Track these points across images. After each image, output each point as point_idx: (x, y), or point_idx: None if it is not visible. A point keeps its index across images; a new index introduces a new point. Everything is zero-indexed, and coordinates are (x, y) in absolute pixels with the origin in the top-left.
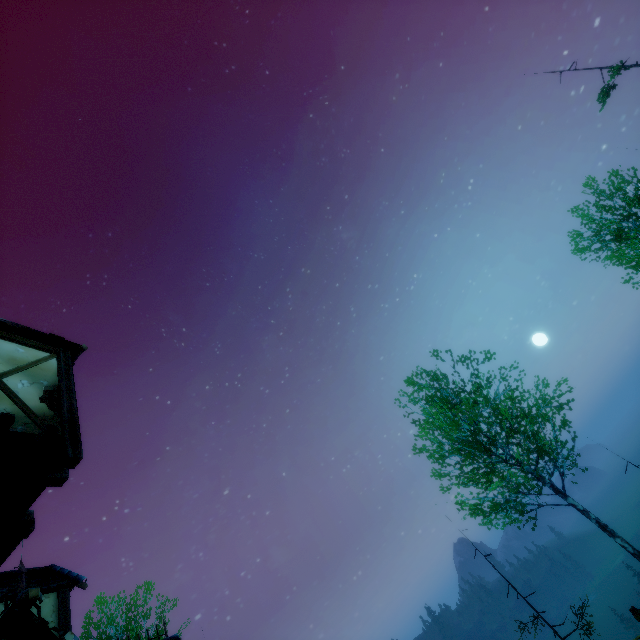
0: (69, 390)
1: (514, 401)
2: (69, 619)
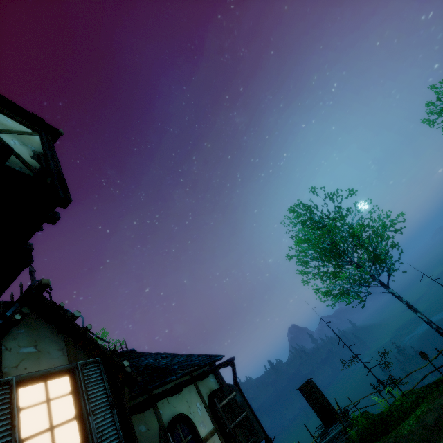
0: (53, 157)
1: (363, 226)
2: None
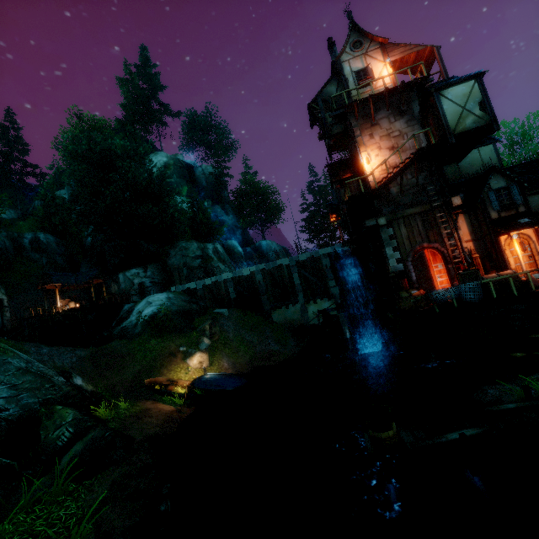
0: (487, 100)
1: None
2: (498, 152)
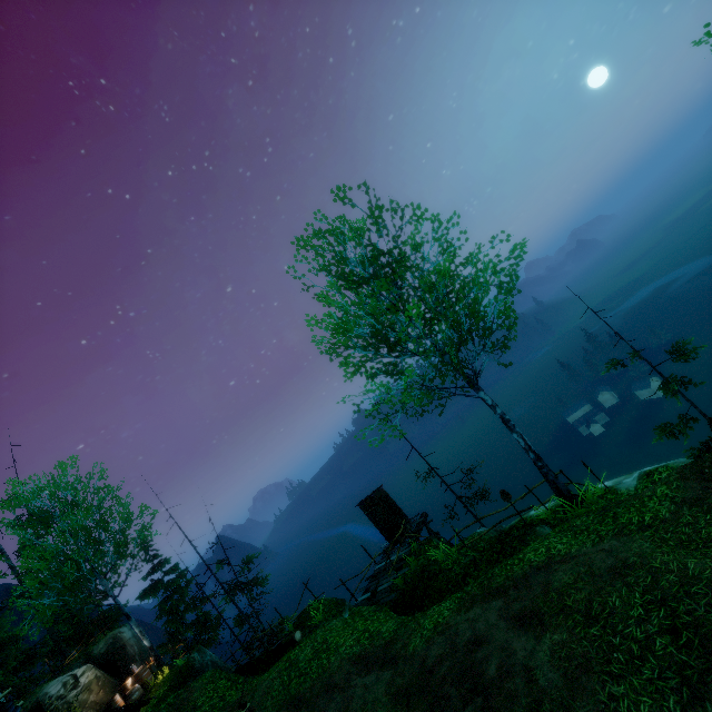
0: None
1: (445, 277)
2: None
